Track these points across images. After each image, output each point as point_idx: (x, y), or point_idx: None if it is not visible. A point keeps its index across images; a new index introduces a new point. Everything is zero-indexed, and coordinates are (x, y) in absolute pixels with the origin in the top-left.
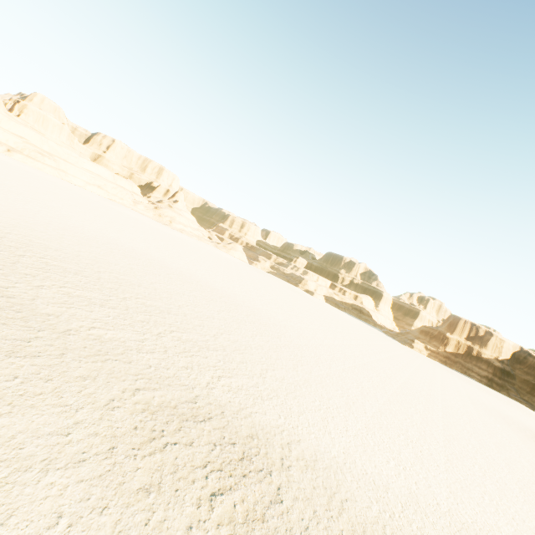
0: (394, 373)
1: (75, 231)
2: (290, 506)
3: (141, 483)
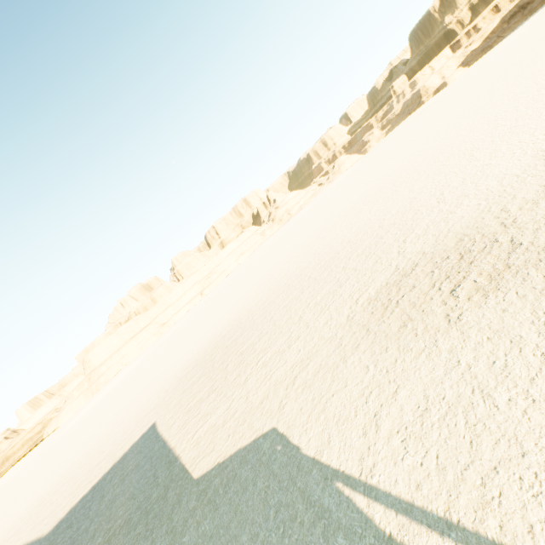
0: None
1: (257, 284)
2: (533, 239)
3: (397, 327)
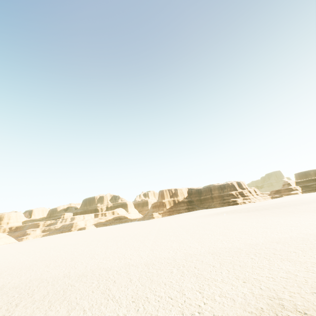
0: (151, 230)
1: None
2: None
3: None
